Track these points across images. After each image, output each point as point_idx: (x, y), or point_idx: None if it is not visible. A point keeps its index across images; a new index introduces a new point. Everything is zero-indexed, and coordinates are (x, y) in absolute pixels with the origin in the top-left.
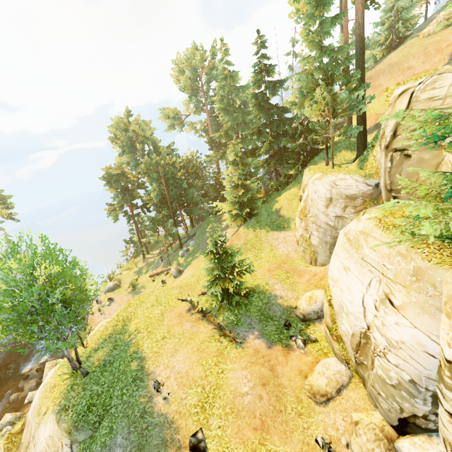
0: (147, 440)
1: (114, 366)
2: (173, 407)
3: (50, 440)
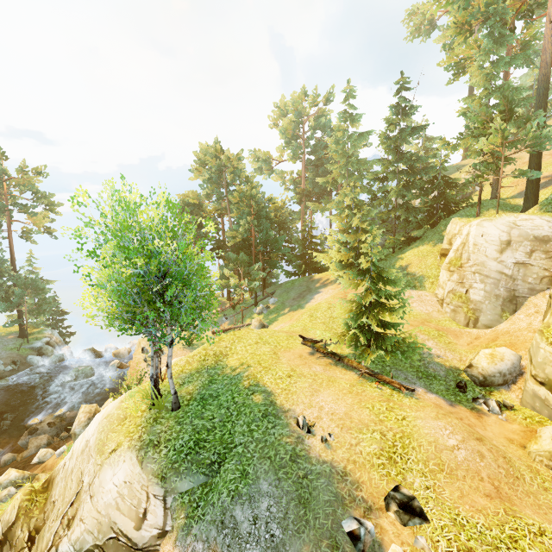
0: (310, 493)
1: (221, 399)
2: (340, 453)
3: (125, 488)
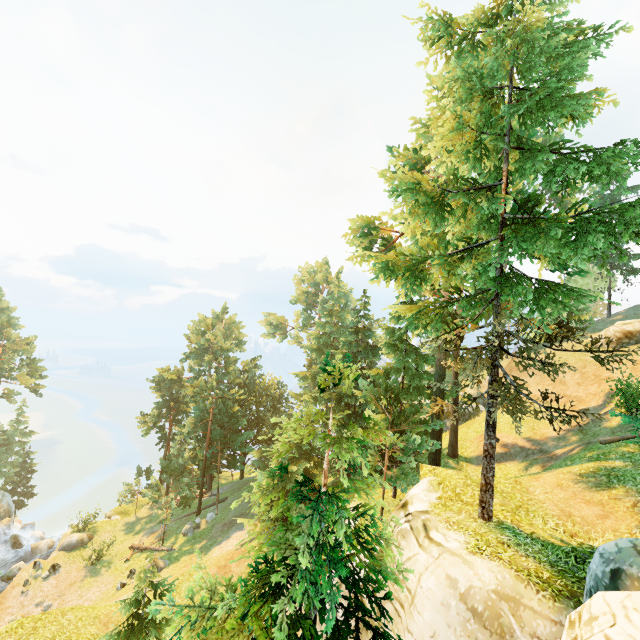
0: None
1: None
2: None
3: None
